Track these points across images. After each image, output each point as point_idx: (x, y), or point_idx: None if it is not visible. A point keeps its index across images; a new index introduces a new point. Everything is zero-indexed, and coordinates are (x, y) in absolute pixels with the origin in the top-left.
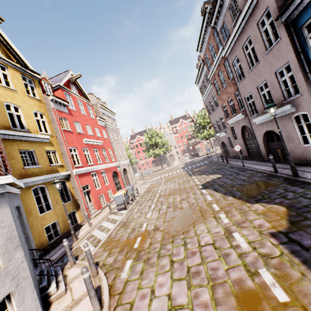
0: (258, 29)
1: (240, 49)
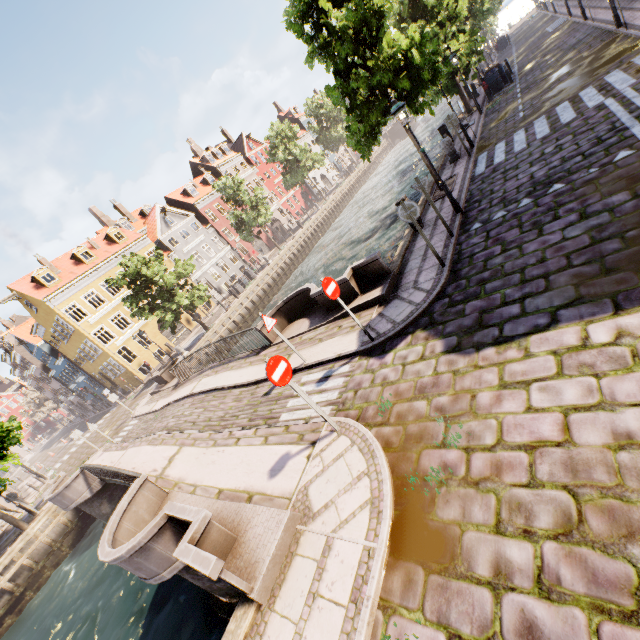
0: (44, 373)
1: (40, 375)
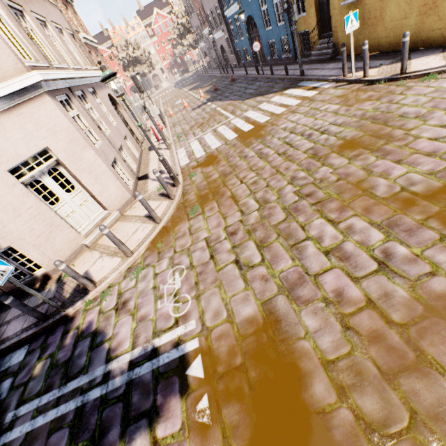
0: None
1: None
